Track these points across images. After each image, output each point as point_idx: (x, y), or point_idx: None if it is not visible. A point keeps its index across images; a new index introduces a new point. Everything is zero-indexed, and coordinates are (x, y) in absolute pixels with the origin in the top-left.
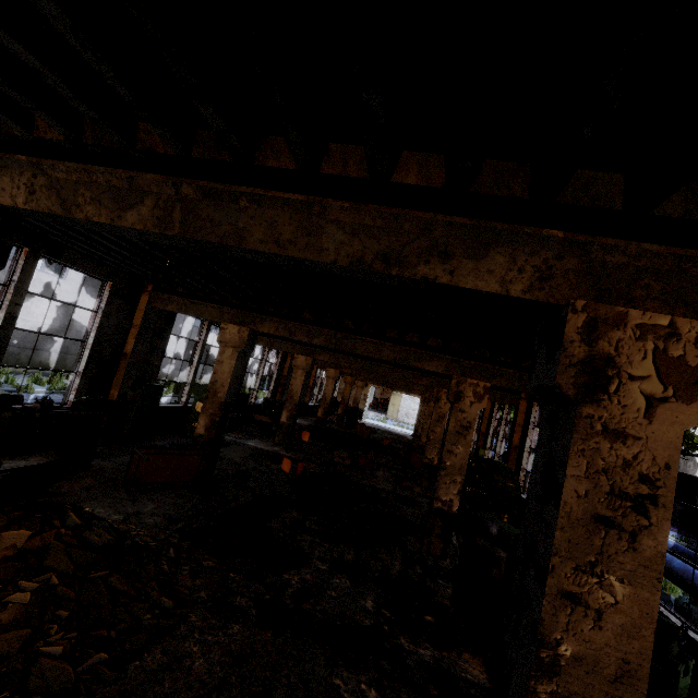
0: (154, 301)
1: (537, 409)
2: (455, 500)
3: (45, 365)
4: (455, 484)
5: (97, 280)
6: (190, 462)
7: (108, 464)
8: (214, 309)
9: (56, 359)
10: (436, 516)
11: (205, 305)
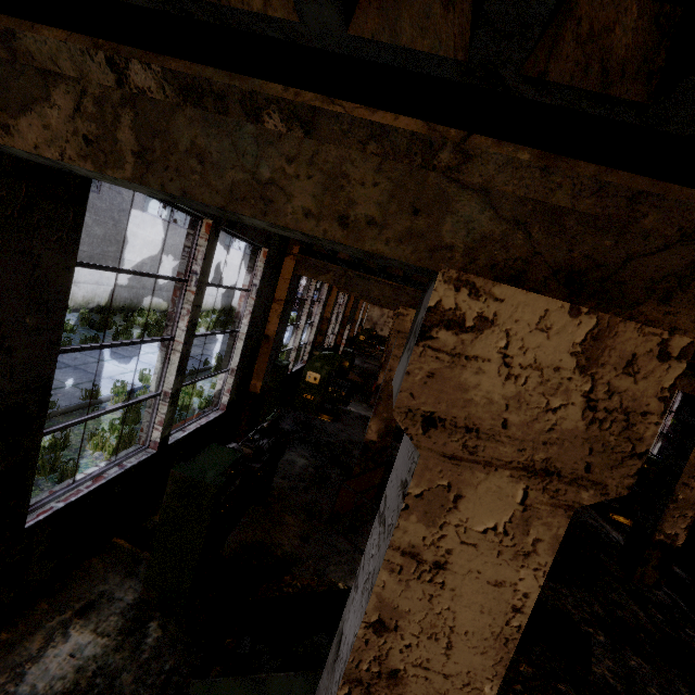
0: (300, 268)
1: (678, 394)
2: (681, 534)
3: (88, 300)
4: (684, 519)
5: (132, 194)
6: (375, 480)
7: (279, 479)
8: (388, 286)
9: (98, 292)
10: (656, 548)
11: (376, 281)
